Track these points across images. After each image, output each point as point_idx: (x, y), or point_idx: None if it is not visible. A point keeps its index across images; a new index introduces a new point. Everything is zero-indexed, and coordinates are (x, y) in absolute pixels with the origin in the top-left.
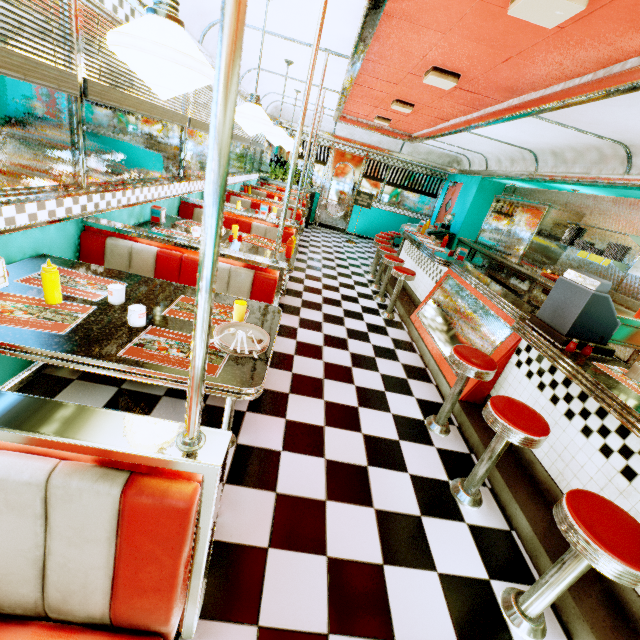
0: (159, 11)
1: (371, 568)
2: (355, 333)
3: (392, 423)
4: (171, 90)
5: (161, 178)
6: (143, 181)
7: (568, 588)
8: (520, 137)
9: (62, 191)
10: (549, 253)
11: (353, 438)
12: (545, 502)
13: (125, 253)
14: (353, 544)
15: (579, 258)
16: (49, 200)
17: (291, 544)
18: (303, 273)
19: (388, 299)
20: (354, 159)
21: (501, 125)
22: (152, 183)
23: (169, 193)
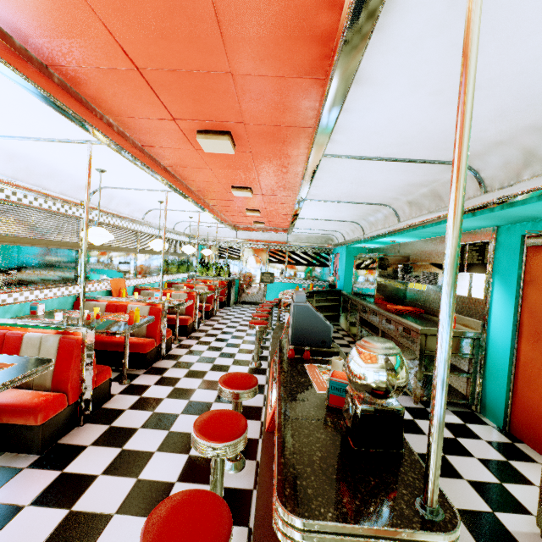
0: None
1: None
2: (209, 383)
3: (181, 464)
4: None
5: (50, 284)
6: (25, 287)
7: None
8: (334, 215)
9: None
10: (396, 290)
11: (122, 484)
12: None
13: None
14: None
15: (416, 289)
16: None
17: None
18: (197, 340)
19: (267, 351)
20: (259, 252)
21: (311, 210)
22: (36, 288)
23: (60, 293)
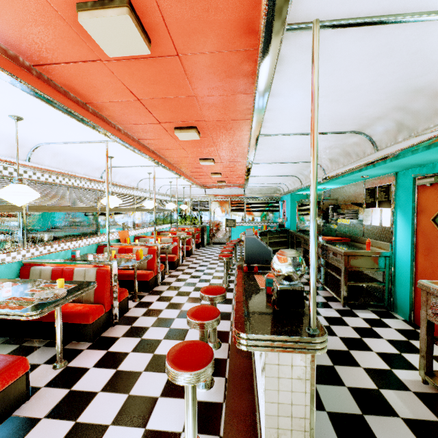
0: (13, 182)
1: (100, 427)
2: (193, 299)
3: None
4: (19, 203)
5: (82, 236)
6: (67, 239)
7: (224, 427)
8: (276, 172)
9: (11, 250)
10: (329, 225)
11: (145, 357)
12: (251, 378)
13: (38, 272)
14: (98, 414)
15: (344, 223)
16: (2, 254)
17: (58, 416)
18: (181, 272)
19: (234, 276)
20: (223, 203)
21: (259, 170)
22: (73, 239)
23: (88, 243)
